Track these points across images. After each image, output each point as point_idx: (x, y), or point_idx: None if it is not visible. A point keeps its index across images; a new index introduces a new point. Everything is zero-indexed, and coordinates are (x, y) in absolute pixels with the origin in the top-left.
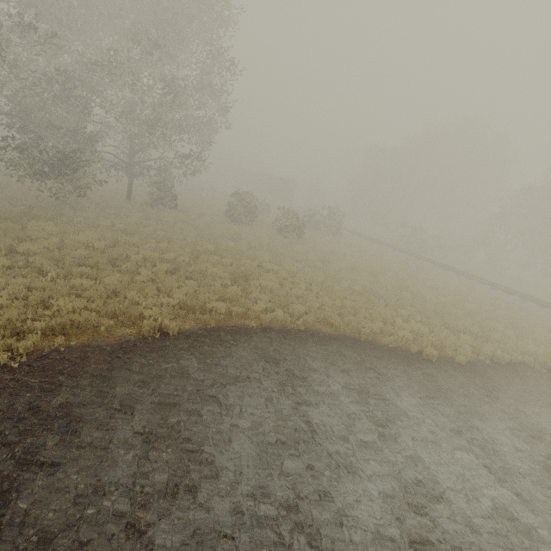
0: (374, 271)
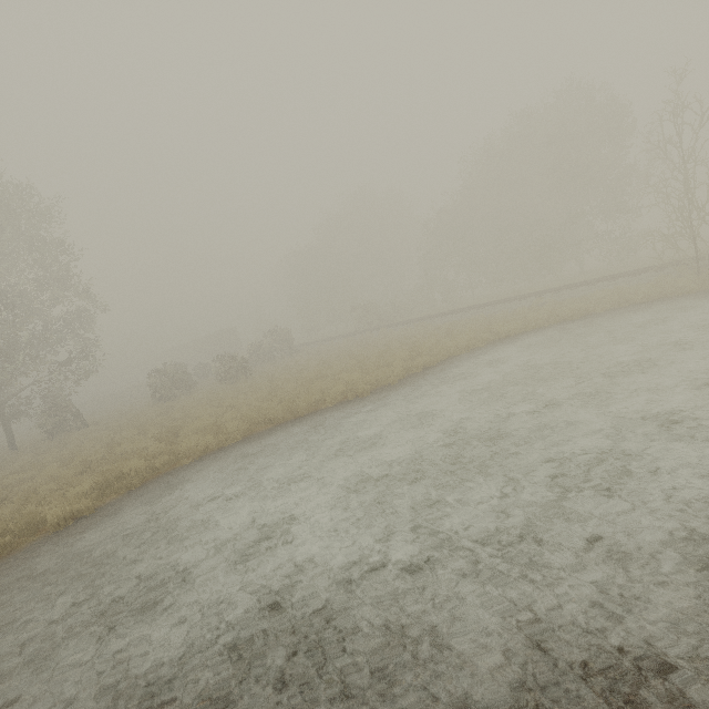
0: (326, 362)
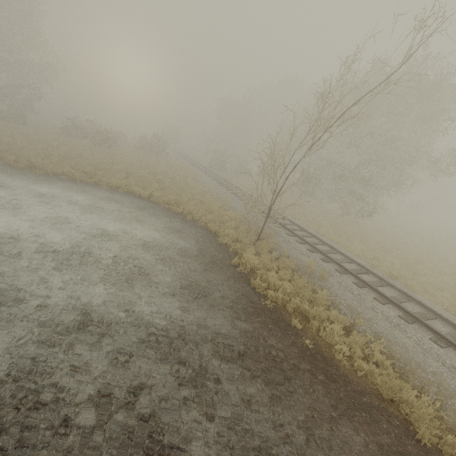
0: (112, 158)
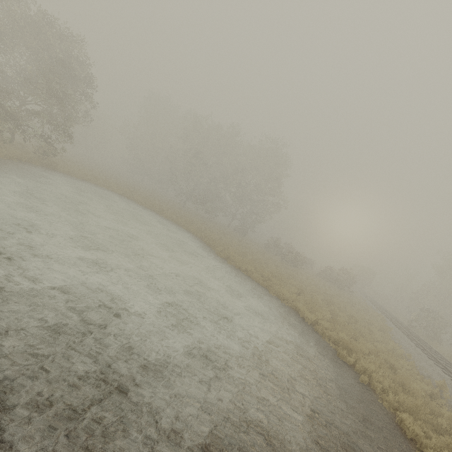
0: (292, 274)
